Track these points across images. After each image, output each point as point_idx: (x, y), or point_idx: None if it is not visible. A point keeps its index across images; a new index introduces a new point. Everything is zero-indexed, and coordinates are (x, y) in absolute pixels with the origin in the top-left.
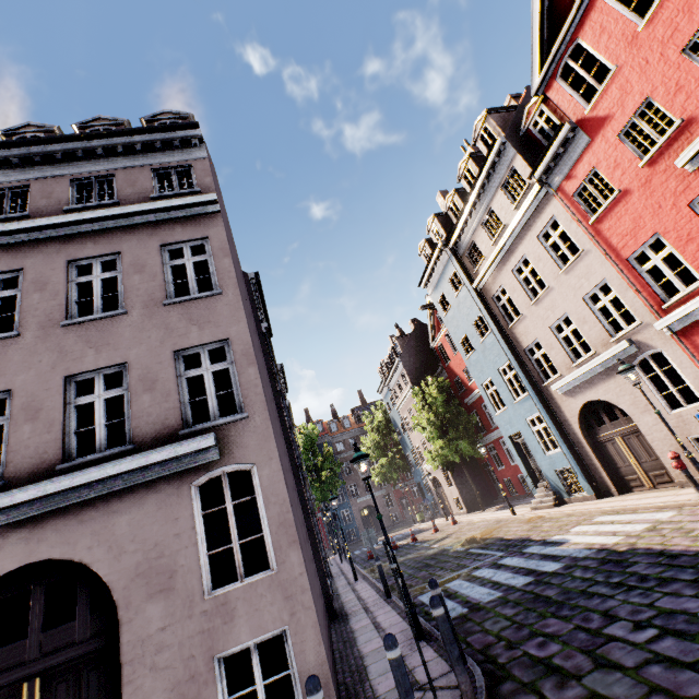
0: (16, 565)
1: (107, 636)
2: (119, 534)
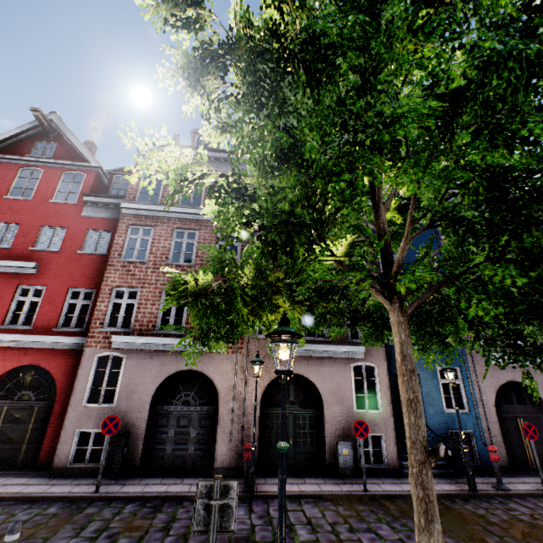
0: (510, 380)
1: (538, 414)
2: (540, 382)
